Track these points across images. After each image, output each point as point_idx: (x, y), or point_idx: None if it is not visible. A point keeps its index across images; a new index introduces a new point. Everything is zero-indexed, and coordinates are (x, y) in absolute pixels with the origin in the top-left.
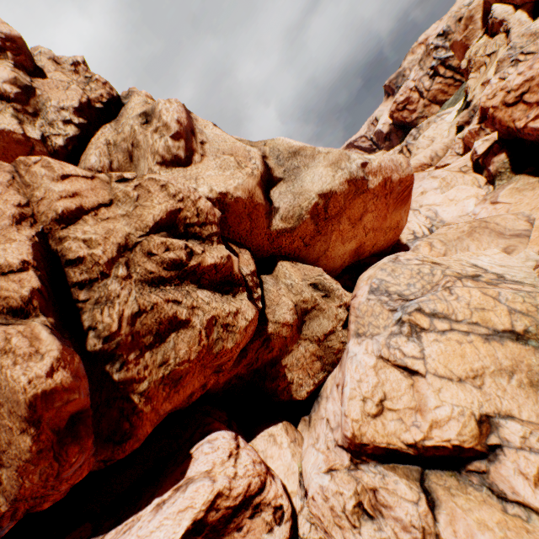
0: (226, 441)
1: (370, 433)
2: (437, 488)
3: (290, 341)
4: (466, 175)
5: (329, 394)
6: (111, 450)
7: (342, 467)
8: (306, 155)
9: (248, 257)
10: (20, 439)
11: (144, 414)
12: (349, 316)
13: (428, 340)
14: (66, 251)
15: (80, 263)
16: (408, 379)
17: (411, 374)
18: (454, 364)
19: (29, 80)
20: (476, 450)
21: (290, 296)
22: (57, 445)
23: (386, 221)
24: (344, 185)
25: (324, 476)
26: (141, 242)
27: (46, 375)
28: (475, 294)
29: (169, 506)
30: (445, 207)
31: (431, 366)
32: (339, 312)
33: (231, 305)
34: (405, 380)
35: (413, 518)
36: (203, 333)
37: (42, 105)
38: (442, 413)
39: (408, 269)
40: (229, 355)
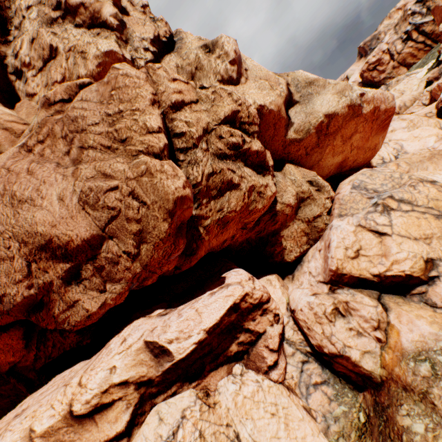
0: (245, 273)
1: (348, 267)
2: (389, 302)
3: (288, 219)
4: (431, 119)
5: (311, 258)
6: (183, 260)
7: (323, 293)
8: (319, 85)
9: (269, 155)
10: (161, 224)
11: (204, 241)
12: (333, 205)
13: (395, 216)
14: (174, 127)
15: (182, 136)
16: (378, 238)
17: (380, 235)
18: (412, 230)
19: (121, 16)
20: (420, 279)
21: (293, 187)
22: (174, 236)
23: (368, 143)
24: (345, 109)
25: (311, 296)
26: (216, 129)
27: (182, 188)
28: (432, 191)
29: (219, 294)
30: (410, 142)
31: (396, 230)
32: (326, 202)
33: (263, 180)
34: (376, 239)
35: (372, 315)
36: (246, 195)
37: (129, 36)
38: (401, 256)
39: (383, 175)
40: (257, 214)
